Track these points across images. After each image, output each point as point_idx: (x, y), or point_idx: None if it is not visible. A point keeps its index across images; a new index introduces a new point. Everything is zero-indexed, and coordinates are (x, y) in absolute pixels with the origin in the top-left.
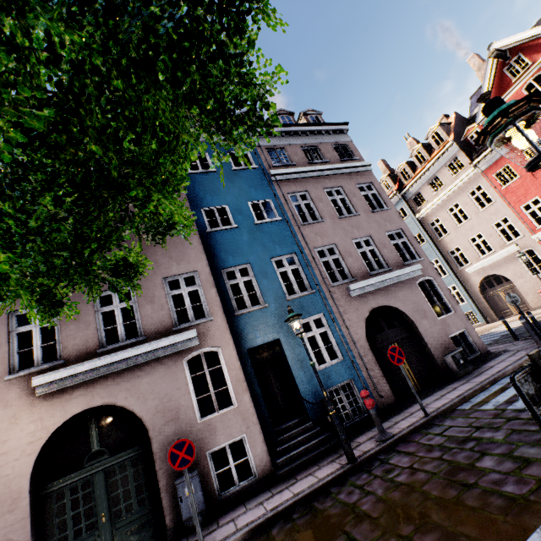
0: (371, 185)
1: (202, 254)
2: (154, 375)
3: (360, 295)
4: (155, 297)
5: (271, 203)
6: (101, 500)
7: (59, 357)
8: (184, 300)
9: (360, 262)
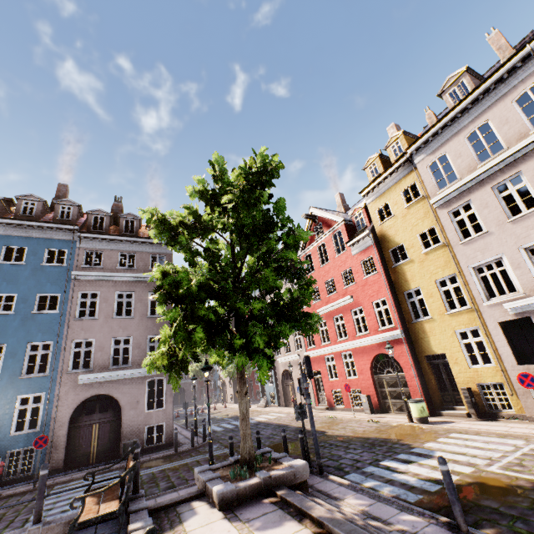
0: None
1: None
2: None
3: (89, 383)
4: None
5: (59, 297)
6: None
7: None
8: None
9: (107, 357)
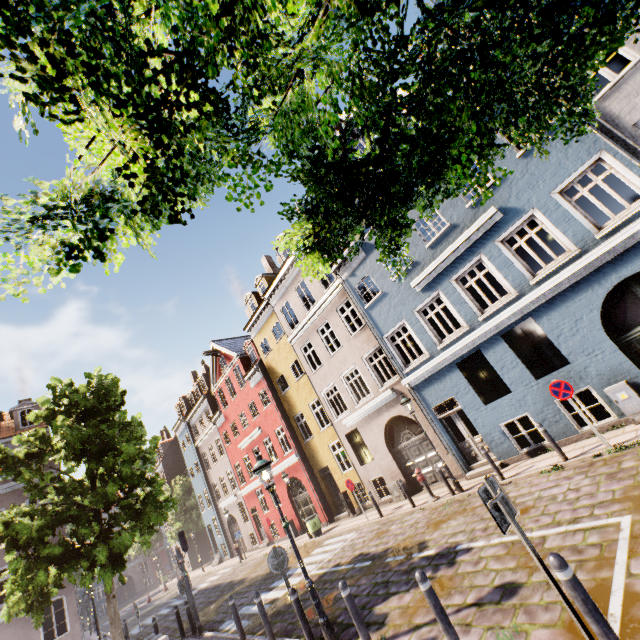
0: None
1: None
2: None
3: None
4: None
5: None
6: None
7: None
8: None
9: None
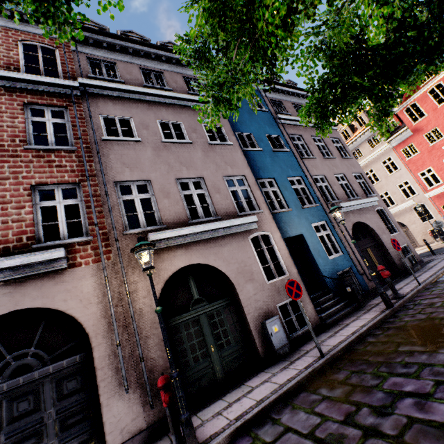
0: (338, 140)
1: (246, 164)
2: (231, 246)
3: (345, 212)
4: (221, 190)
5: (280, 138)
6: (208, 336)
7: (159, 223)
8: (239, 195)
9: (341, 190)
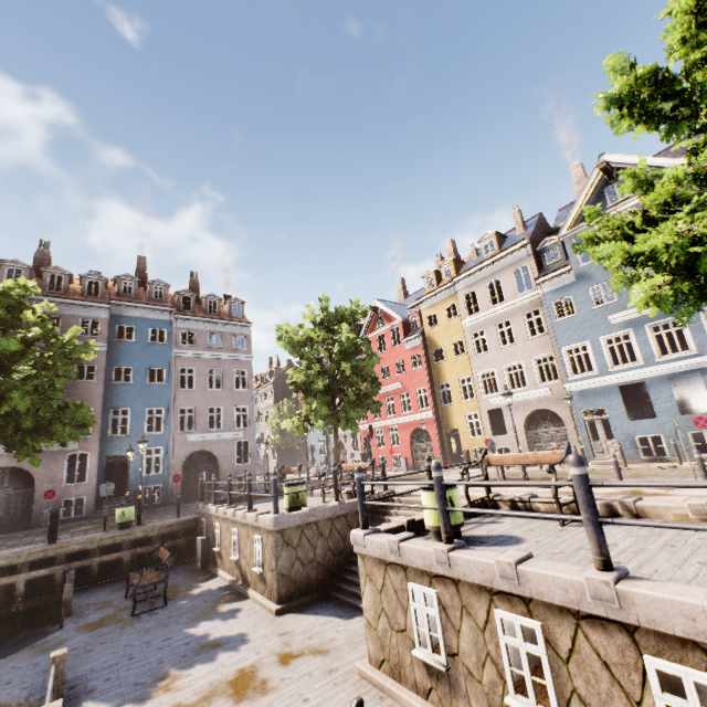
0: (246, 371)
1: (101, 398)
2: (48, 459)
3: (194, 441)
4: None
5: (165, 371)
6: (3, 507)
7: None
8: None
9: (206, 422)
